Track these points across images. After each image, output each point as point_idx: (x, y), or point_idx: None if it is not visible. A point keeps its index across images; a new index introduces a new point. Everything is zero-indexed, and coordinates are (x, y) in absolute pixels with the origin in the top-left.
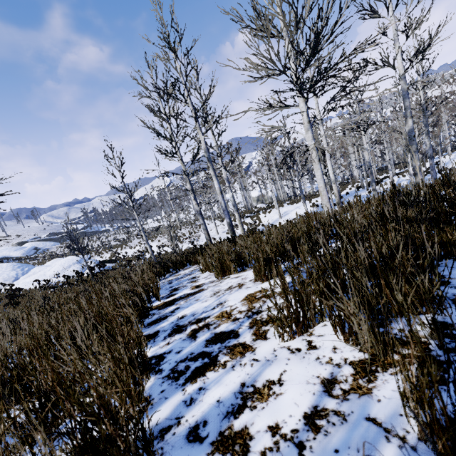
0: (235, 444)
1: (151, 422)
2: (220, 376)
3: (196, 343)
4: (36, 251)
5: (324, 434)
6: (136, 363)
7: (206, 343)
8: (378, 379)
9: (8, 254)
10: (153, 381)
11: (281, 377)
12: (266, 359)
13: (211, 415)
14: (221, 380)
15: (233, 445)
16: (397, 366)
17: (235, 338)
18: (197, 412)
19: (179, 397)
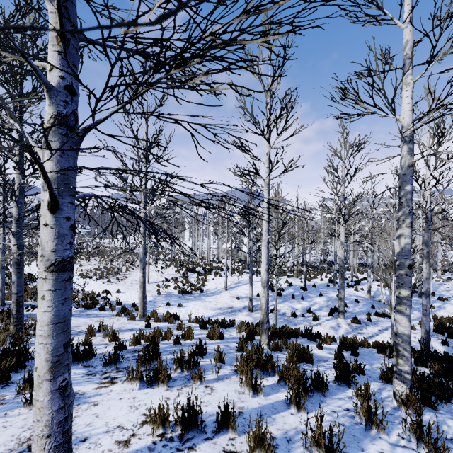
0: None
1: None
2: None
3: None
4: None
5: None
6: None
7: None
8: None
9: None
10: None
11: None
12: None
13: None
14: None
15: None
16: None
17: None
18: None
19: None
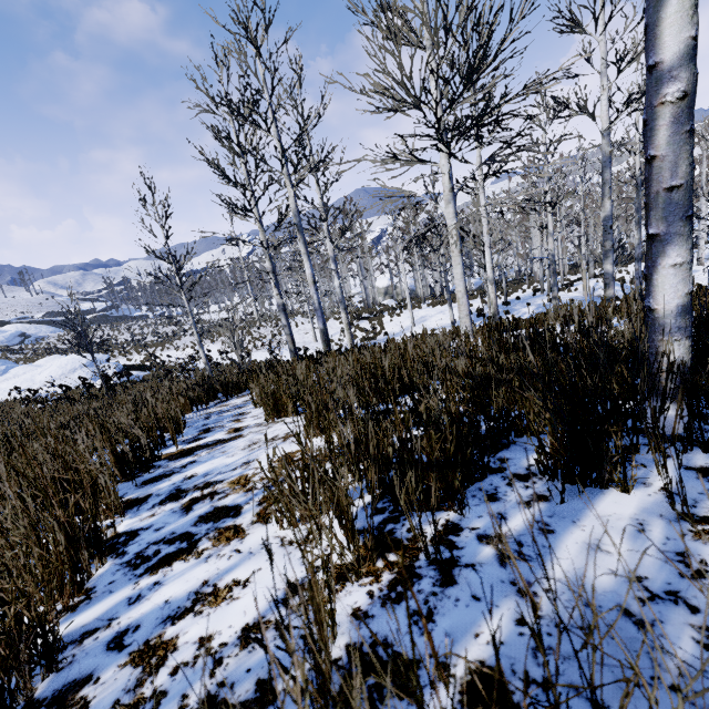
0: (154, 655)
1: (59, 623)
2: (187, 569)
3: (185, 519)
4: (24, 339)
5: (249, 651)
6: (83, 542)
7: (197, 521)
8: (344, 590)
9: None
10: (108, 567)
11: (250, 577)
12: (249, 551)
13: (149, 618)
14: (185, 574)
15: (151, 657)
16: (373, 576)
17: (234, 517)
18: (136, 613)
19: (126, 592)
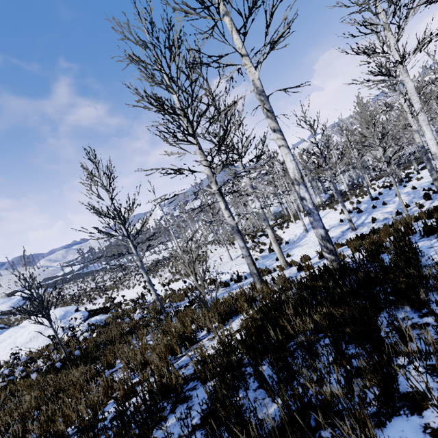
0: None
1: None
2: None
3: None
4: (25, 301)
5: None
6: None
7: None
8: None
9: None
10: None
11: None
12: None
13: None
14: None
15: None
16: None
17: None
18: None
19: None
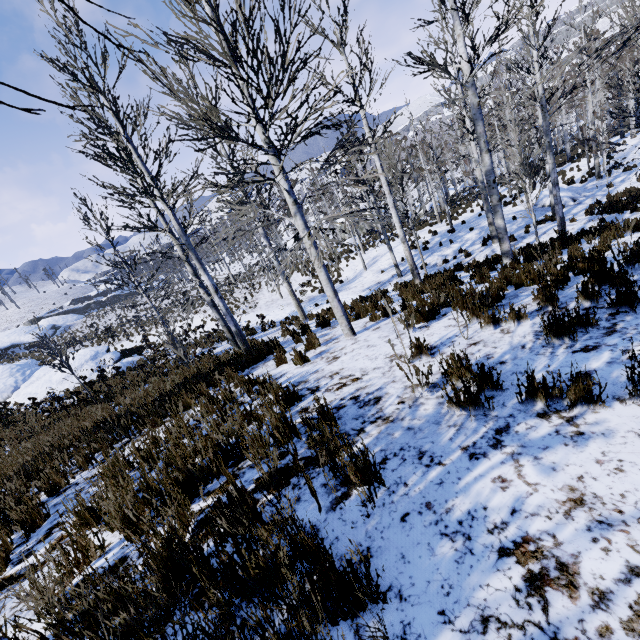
0: None
1: None
2: None
3: None
4: (55, 331)
5: None
6: None
7: None
8: None
9: (17, 339)
10: None
11: None
12: None
13: None
14: None
15: None
16: None
17: None
18: None
19: None
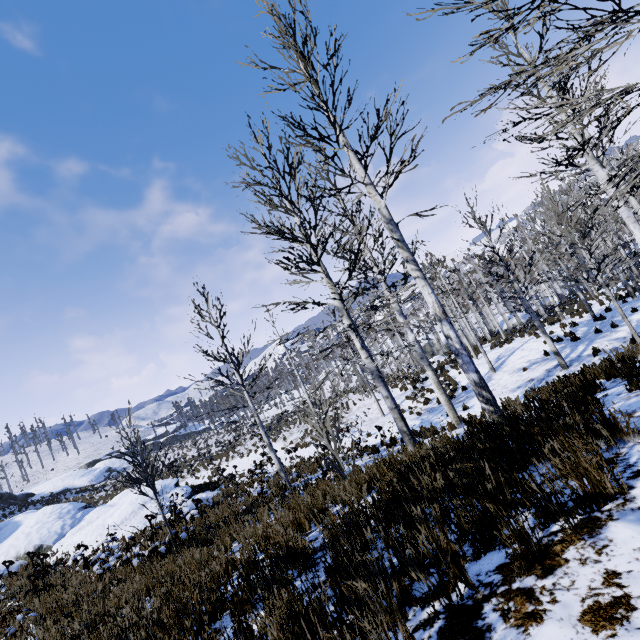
0: None
1: None
2: None
3: None
4: (109, 473)
5: None
6: None
7: None
8: None
9: (71, 482)
10: None
11: None
12: None
13: None
14: None
15: None
16: None
17: None
18: None
19: None
